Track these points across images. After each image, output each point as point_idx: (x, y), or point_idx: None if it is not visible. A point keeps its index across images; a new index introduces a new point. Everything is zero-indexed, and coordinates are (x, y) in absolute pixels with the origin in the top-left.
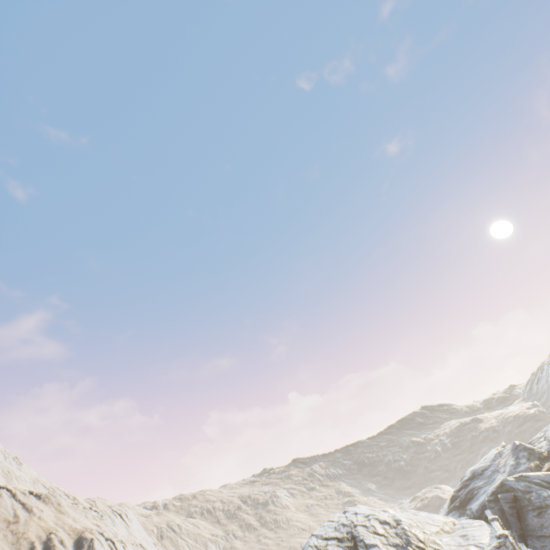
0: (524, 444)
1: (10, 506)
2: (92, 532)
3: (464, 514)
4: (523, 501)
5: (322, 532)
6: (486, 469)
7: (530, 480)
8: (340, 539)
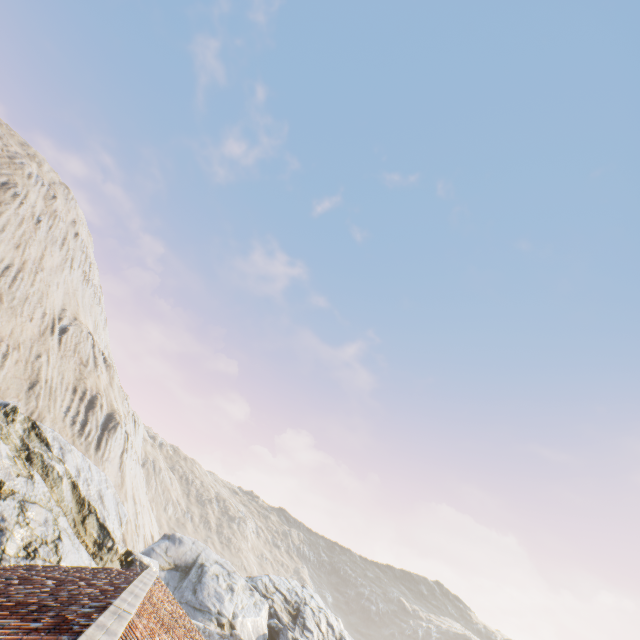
0: None
1: (88, 352)
2: (121, 418)
3: None
4: None
5: (277, 581)
6: None
7: None
8: (287, 600)
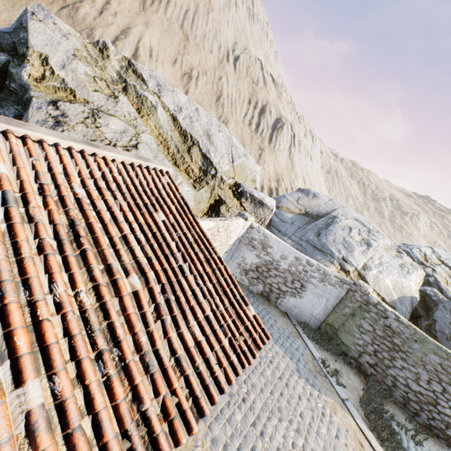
0: None
1: (257, 74)
2: (286, 121)
3: None
4: None
5: (443, 256)
6: None
7: None
8: None
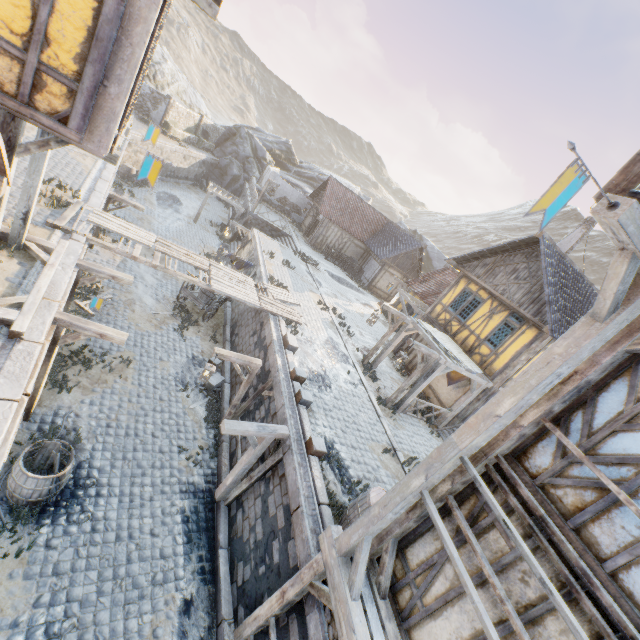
0: (292, 149)
1: None
2: None
3: None
4: (235, 138)
5: None
6: (262, 133)
7: (252, 140)
8: None
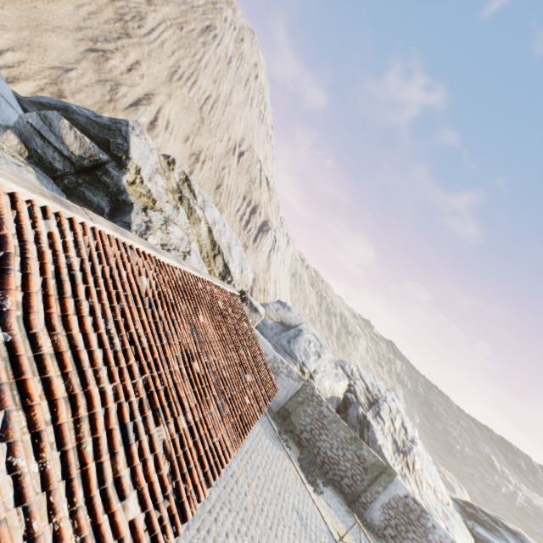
0: None
1: (256, 174)
2: (272, 226)
3: (463, 517)
4: None
5: (363, 373)
6: None
7: None
8: (368, 390)
